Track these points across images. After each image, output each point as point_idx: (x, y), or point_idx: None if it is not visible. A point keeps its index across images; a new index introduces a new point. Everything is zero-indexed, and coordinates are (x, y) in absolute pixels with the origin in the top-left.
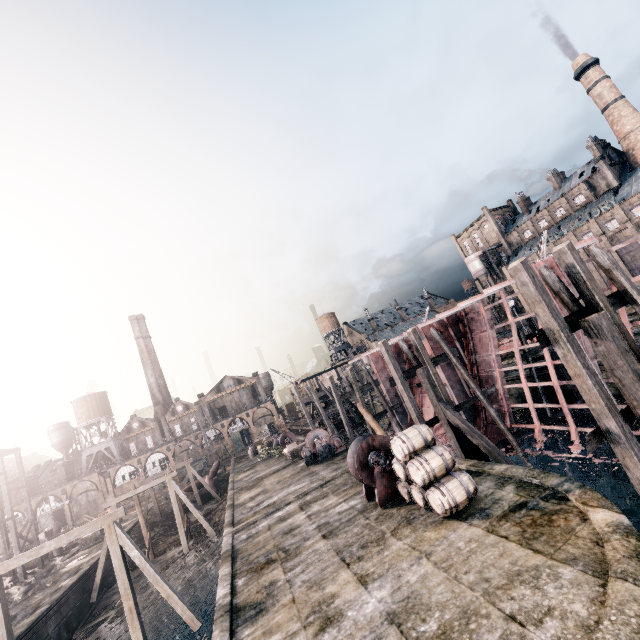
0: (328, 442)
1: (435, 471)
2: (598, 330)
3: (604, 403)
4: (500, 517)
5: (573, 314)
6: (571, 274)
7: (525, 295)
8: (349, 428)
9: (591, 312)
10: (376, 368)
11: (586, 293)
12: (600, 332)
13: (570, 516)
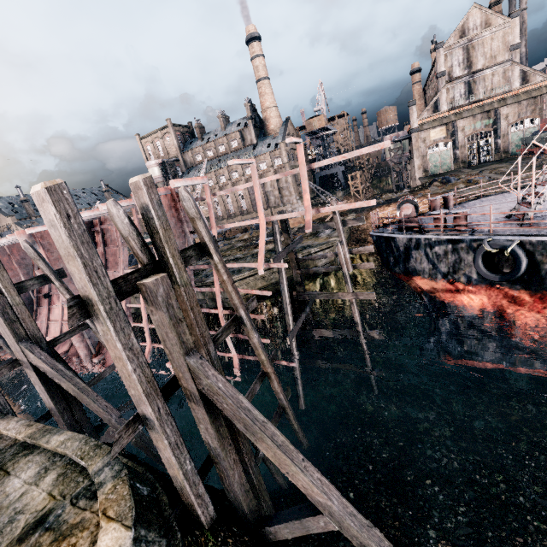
0: None
1: None
2: (154, 298)
3: (143, 389)
4: None
5: (139, 270)
6: (146, 218)
7: (56, 242)
8: None
9: (163, 267)
10: None
11: (159, 245)
12: (156, 300)
13: (83, 538)
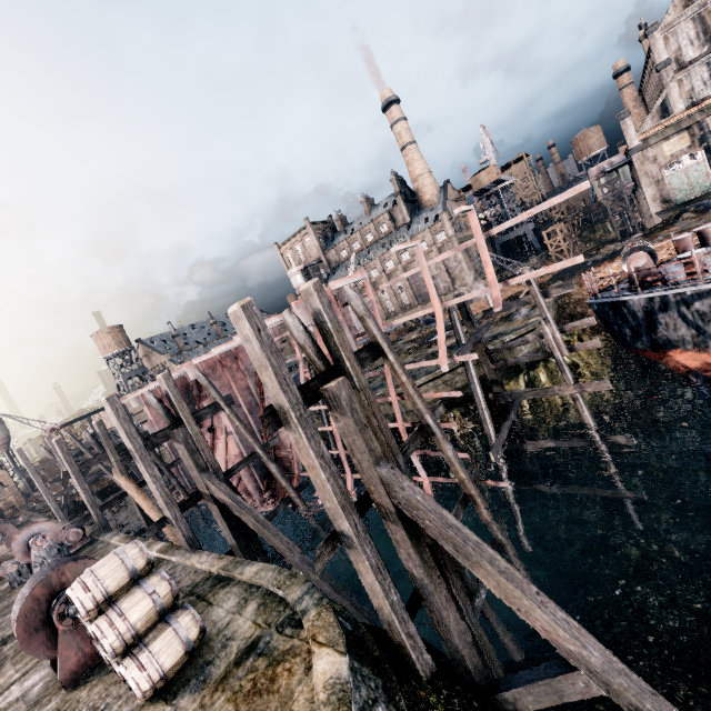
0: (57, 539)
1: (137, 626)
2: (338, 402)
3: (338, 501)
4: (219, 682)
5: (318, 377)
6: (319, 323)
7: (250, 355)
8: (96, 510)
9: (339, 372)
10: (152, 412)
11: (334, 348)
12: (340, 405)
13: (296, 663)
